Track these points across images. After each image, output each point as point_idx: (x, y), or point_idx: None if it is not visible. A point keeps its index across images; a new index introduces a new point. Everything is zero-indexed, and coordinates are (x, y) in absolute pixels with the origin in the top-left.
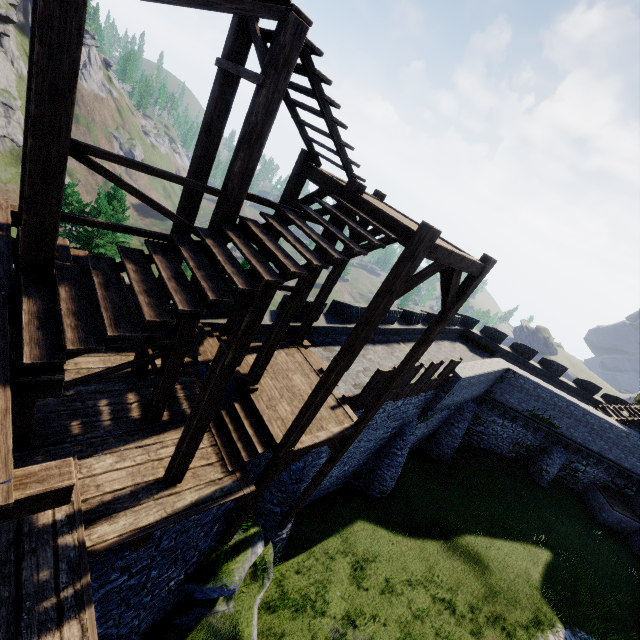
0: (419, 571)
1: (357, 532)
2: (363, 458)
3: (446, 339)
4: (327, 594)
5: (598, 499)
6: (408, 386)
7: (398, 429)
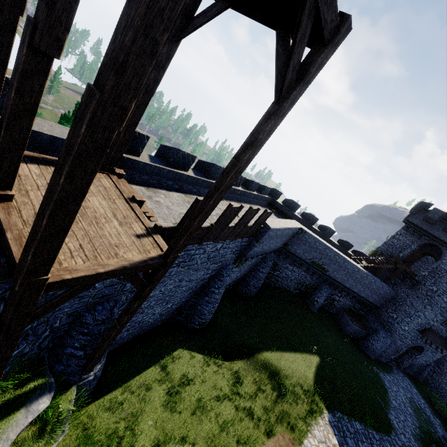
0: (227, 386)
1: (176, 360)
2: (185, 297)
3: (258, 205)
4: (138, 426)
5: (345, 318)
6: (227, 228)
7: (217, 271)
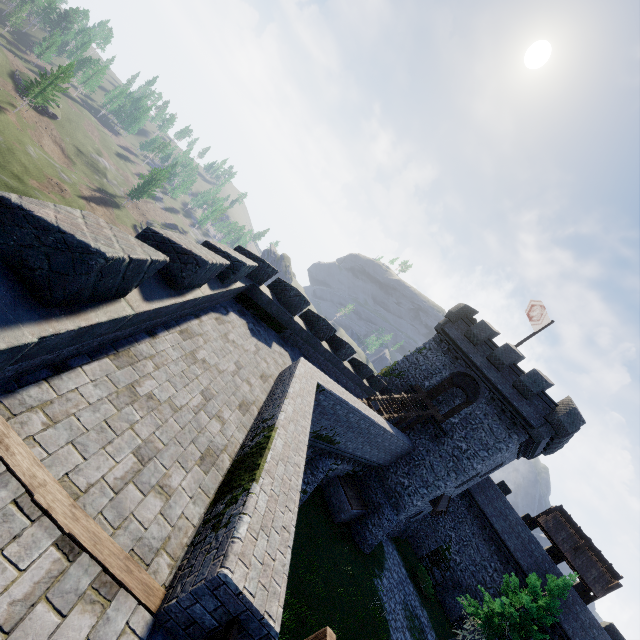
0: None
1: None
2: None
3: (210, 308)
4: None
5: (340, 497)
6: None
7: None
